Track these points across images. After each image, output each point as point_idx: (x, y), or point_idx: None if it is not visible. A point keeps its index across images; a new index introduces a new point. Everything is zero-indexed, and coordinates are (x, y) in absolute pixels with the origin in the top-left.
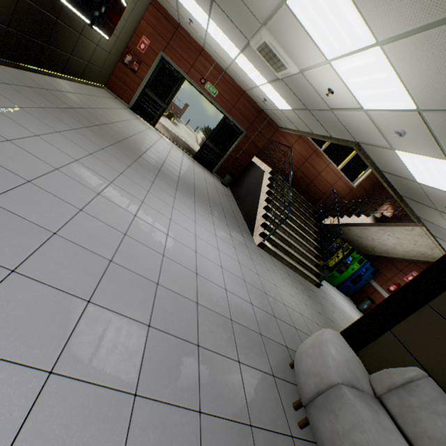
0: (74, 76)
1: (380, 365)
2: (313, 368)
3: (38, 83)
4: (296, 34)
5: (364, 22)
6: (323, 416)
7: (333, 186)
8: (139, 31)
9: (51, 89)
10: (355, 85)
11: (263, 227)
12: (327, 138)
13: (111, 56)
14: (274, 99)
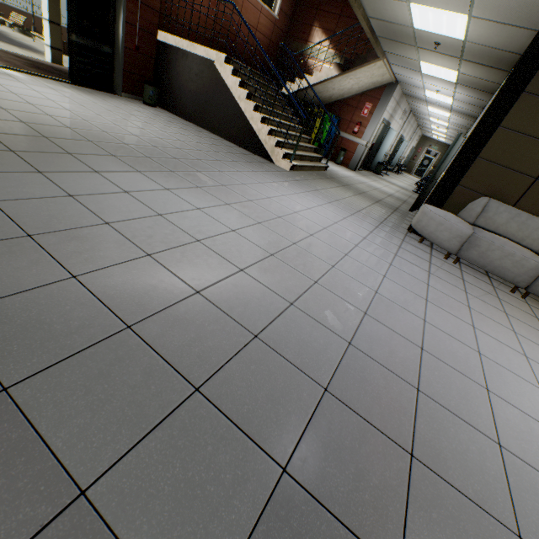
0: None
1: (458, 207)
2: (451, 236)
3: None
4: None
5: None
6: (471, 251)
7: (258, 29)
8: None
9: None
10: None
11: (276, 147)
12: None
13: None
14: None
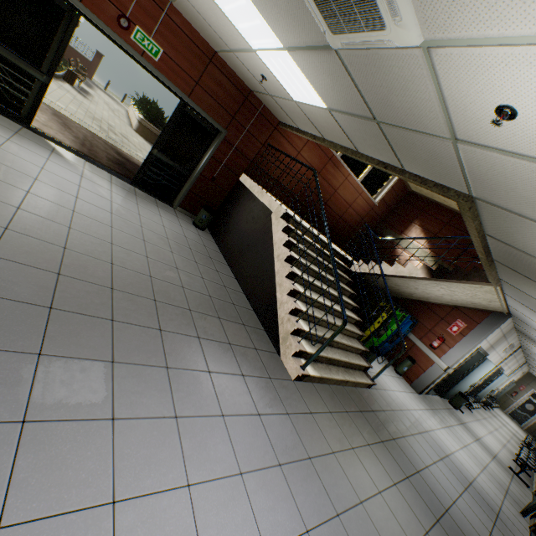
0: None
1: None
2: None
3: None
4: None
5: None
6: None
7: (352, 205)
8: None
9: None
10: None
11: (294, 334)
12: (394, 169)
13: None
14: (290, 82)
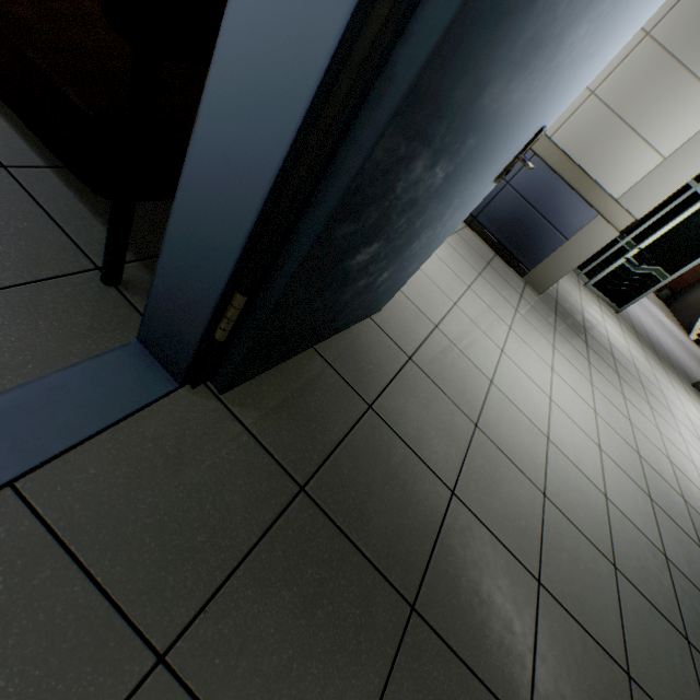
0: None
1: None
2: None
3: None
4: None
5: None
6: None
7: None
8: None
9: None
10: None
11: None
12: None
13: None
14: None
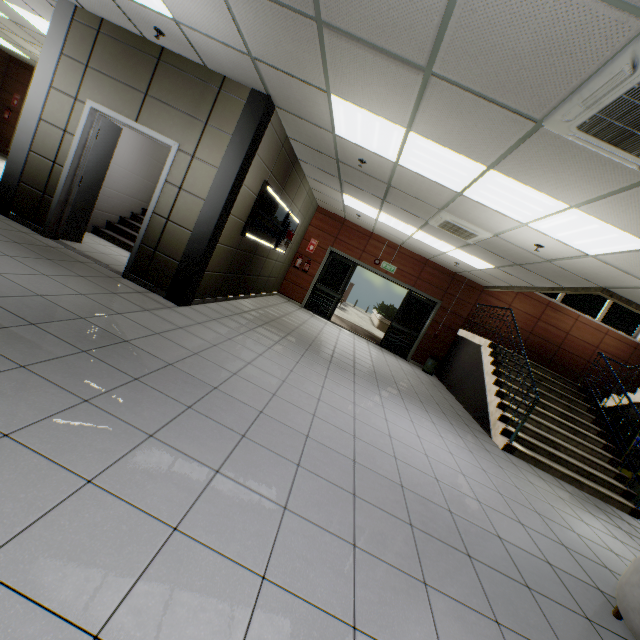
0: (258, 292)
1: None
2: None
3: (240, 308)
4: (479, 211)
5: (549, 196)
6: None
7: (598, 347)
8: (307, 235)
9: (248, 310)
10: (565, 237)
11: (502, 422)
12: (557, 289)
13: (285, 264)
14: (469, 261)
